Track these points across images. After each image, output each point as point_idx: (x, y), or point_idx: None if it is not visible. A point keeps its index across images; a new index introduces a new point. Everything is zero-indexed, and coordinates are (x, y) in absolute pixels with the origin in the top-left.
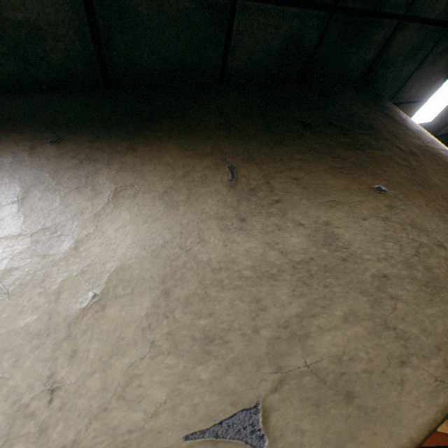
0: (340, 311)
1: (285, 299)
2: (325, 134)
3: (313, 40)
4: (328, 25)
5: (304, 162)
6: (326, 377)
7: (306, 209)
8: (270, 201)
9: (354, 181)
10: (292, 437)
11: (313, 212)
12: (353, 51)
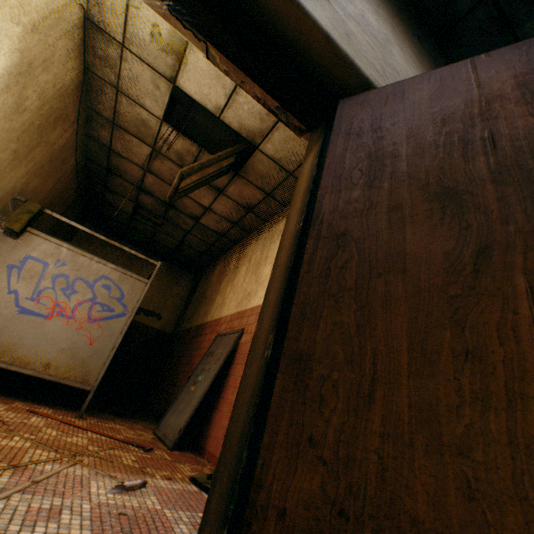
0: (368, 40)
1: (349, 8)
2: (425, 53)
3: (465, 7)
4: (480, 5)
5: (403, 34)
6: (344, 25)
7: (386, 29)
8: (373, 6)
9: (419, 67)
10: (319, 3)
11: (388, 34)
12: (482, 51)
